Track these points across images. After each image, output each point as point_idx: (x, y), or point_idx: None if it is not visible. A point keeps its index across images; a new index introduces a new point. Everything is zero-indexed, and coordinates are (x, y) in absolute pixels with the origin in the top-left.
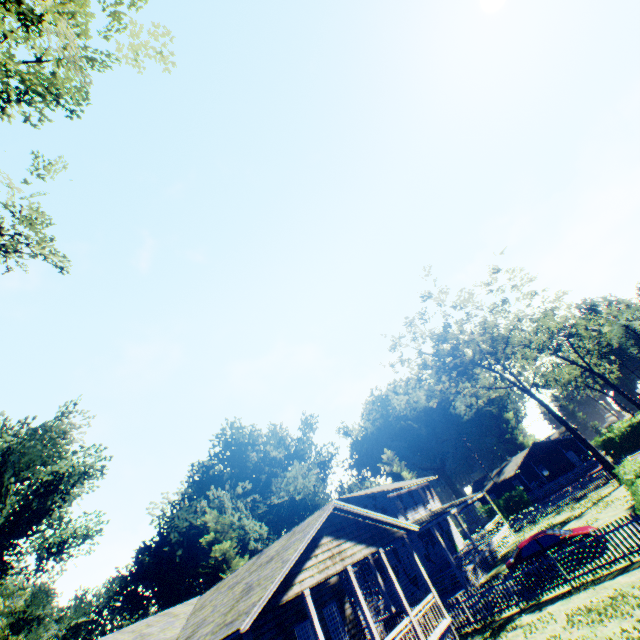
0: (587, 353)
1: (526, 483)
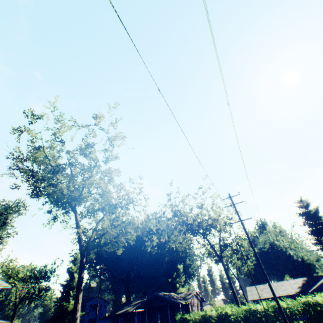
0: (224, 245)
1: (144, 322)
